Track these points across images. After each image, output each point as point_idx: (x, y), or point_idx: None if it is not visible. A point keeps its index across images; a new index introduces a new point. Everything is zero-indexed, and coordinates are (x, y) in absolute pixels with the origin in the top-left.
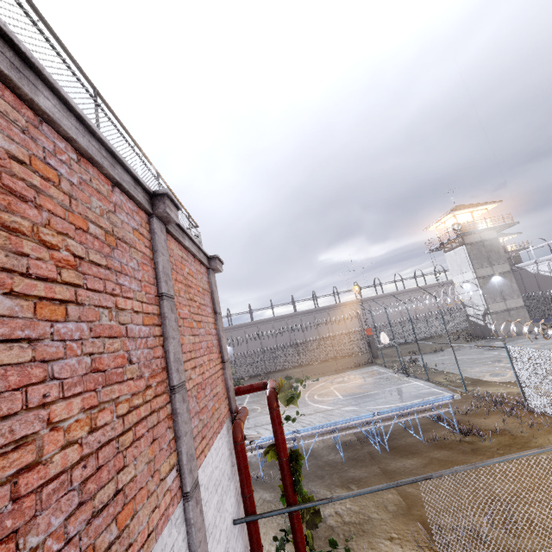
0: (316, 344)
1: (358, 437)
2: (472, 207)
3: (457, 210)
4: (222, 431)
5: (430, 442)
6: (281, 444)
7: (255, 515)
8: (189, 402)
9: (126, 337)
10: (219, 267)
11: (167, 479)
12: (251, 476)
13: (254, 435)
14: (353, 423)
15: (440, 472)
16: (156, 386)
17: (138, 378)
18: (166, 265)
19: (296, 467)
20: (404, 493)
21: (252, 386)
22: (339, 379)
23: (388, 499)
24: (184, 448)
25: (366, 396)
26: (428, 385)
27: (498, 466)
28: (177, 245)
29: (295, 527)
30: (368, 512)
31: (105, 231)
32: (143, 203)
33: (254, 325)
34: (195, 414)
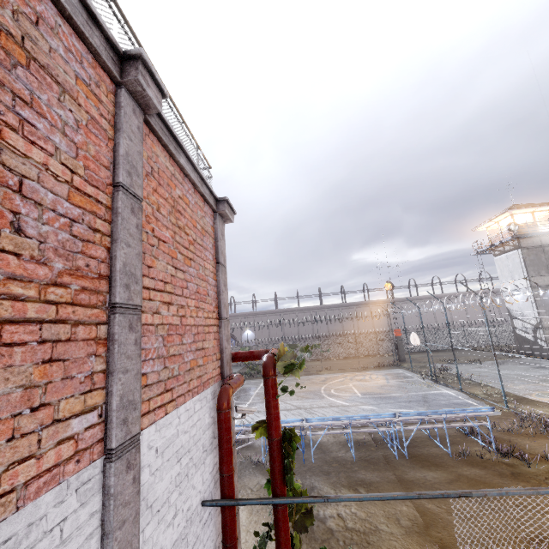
0: (340, 340)
1: (373, 438)
2: (534, 206)
3: (516, 208)
4: (205, 394)
5: (459, 457)
6: (273, 420)
7: (230, 500)
8: (148, 339)
9: (17, 193)
10: (228, 214)
11: (73, 423)
12: (252, 459)
13: (247, 408)
14: (369, 421)
15: (483, 490)
16: (79, 291)
17: (34, 261)
18: (133, 155)
19: (288, 450)
20: (422, 509)
21: (252, 353)
22: (359, 377)
23: (402, 512)
24: (116, 389)
25: (387, 397)
26: (460, 395)
27: (547, 498)
28: (166, 156)
29: (279, 524)
30: (376, 522)
31: (2, 29)
32: (102, 55)
33: (277, 313)
34: (157, 357)
